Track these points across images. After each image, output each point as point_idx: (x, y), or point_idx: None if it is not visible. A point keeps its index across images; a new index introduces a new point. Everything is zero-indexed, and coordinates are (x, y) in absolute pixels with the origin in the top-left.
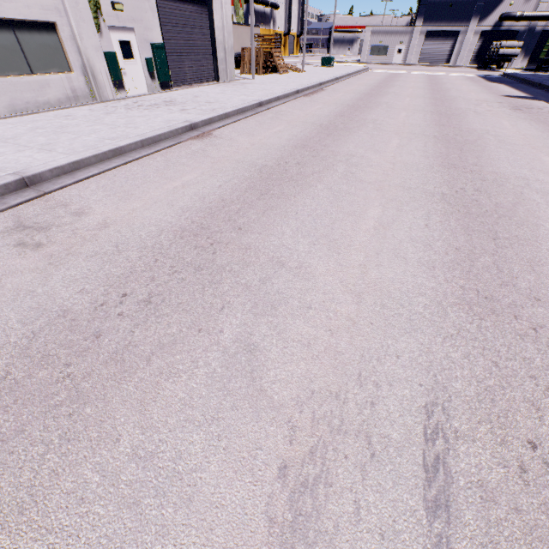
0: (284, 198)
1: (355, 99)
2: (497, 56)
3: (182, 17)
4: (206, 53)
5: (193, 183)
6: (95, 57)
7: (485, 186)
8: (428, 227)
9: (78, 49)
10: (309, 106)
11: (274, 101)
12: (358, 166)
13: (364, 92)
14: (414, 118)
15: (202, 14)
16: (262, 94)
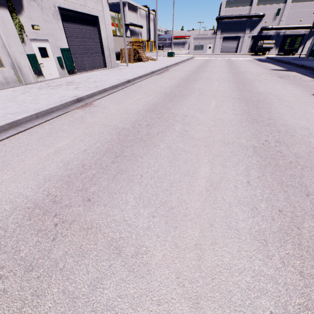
0: (133, 160)
1: (187, 75)
2: (262, 48)
3: (81, 33)
4: (97, 52)
5: (64, 148)
6: (20, 57)
7: (282, 137)
8: (250, 185)
9: (8, 53)
10: (159, 81)
11: (138, 79)
12: (190, 125)
13: (192, 70)
14: (223, 86)
15: (93, 31)
16: (130, 75)
